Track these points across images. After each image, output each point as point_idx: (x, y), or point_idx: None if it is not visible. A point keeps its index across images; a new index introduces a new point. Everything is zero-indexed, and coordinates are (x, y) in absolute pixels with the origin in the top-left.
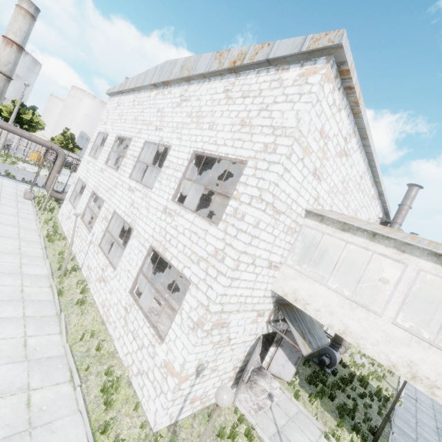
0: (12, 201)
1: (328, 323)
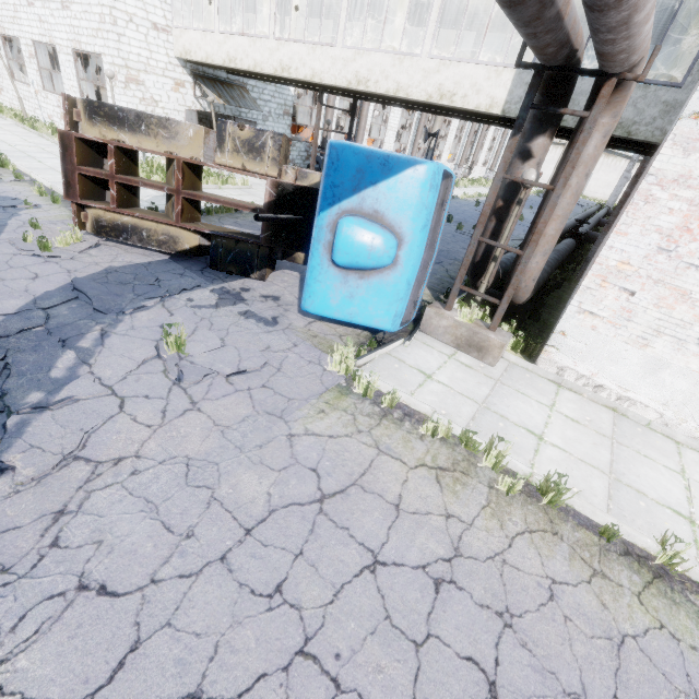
0: None
1: (201, 58)
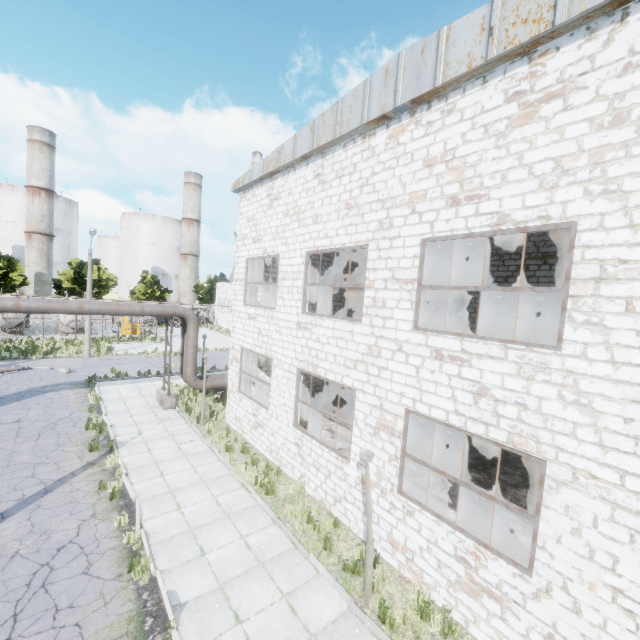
0: (155, 424)
1: None
